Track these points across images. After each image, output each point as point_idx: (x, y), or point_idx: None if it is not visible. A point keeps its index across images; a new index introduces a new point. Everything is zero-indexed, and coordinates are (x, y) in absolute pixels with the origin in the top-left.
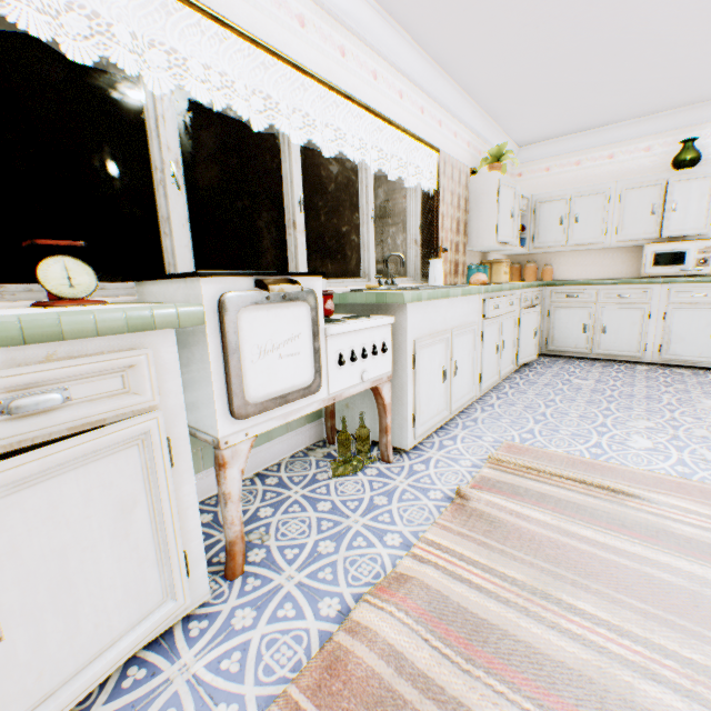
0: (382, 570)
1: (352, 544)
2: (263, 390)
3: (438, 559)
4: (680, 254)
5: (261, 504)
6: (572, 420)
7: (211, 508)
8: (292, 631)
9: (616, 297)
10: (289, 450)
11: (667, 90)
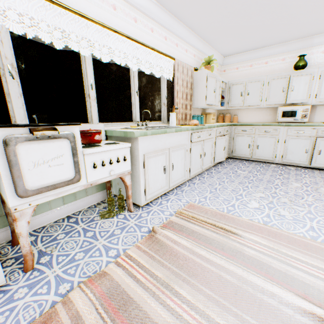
0: (99, 269)
1: (92, 255)
2: (39, 183)
3: (126, 264)
4: (294, 112)
5: (61, 232)
6: (227, 192)
7: (37, 233)
8: (40, 301)
9: (263, 131)
10: (87, 204)
11: (291, 30)
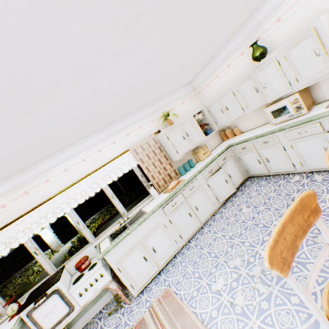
0: None
1: None
2: (51, 324)
3: None
4: (284, 108)
5: None
6: (208, 261)
7: None
8: None
9: (262, 143)
10: (111, 296)
11: (214, 43)
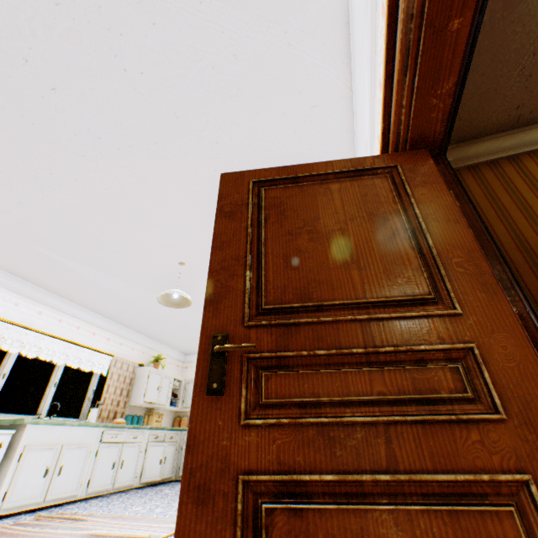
0: None
1: None
2: None
3: None
4: None
5: None
6: (122, 503)
7: None
8: None
9: None
10: None
11: None
